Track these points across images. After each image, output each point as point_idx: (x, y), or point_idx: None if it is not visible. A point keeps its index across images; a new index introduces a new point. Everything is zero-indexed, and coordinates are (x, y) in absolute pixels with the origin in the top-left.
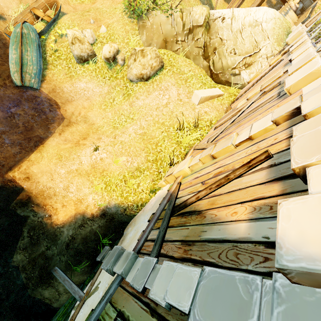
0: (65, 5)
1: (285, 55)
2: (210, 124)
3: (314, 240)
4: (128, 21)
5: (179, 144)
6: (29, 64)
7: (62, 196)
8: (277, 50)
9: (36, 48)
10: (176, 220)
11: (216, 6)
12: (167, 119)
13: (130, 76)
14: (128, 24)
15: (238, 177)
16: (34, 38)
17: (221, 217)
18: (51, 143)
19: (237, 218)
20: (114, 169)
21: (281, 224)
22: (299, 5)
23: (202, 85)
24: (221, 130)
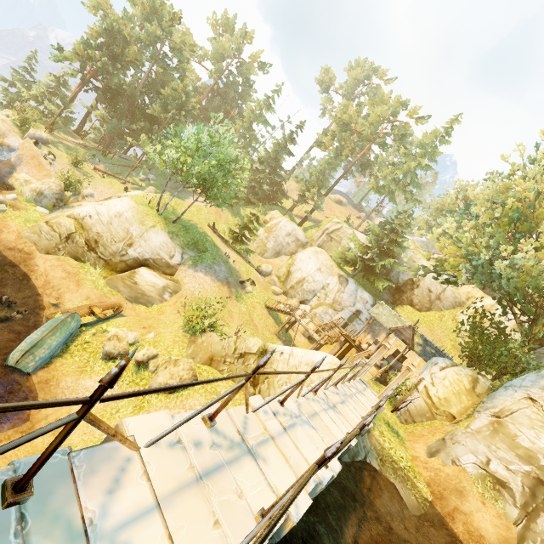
0: (130, 310)
1: None
2: None
3: None
4: (181, 334)
5: None
6: (45, 347)
7: None
8: None
9: (67, 335)
10: None
11: (299, 345)
12: None
13: (153, 384)
14: (180, 337)
15: None
16: (73, 326)
17: None
18: None
19: None
20: None
21: None
22: (383, 362)
23: None
24: None
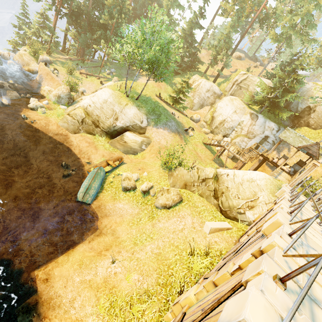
0: (127, 159)
1: (276, 205)
2: (220, 254)
3: (229, 315)
4: (162, 171)
5: (190, 270)
6: (92, 188)
7: (64, 311)
8: (272, 199)
9: (101, 180)
10: None
11: (227, 164)
12: (181, 243)
13: (157, 204)
14: (162, 173)
15: (226, 300)
16: (102, 175)
17: None
18: (80, 248)
19: None
20: (124, 287)
21: (222, 312)
22: (290, 169)
23: (213, 217)
24: (226, 260)
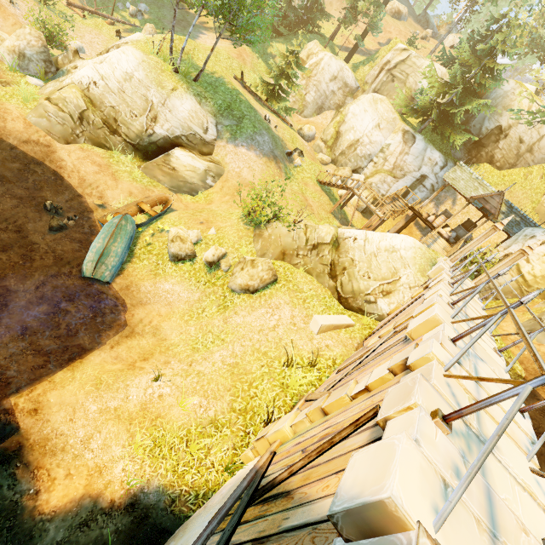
0: (177, 203)
1: (426, 290)
2: (333, 364)
3: (360, 482)
4: (243, 227)
5: (285, 389)
6: (112, 255)
7: (73, 455)
8: (421, 281)
9: (127, 239)
10: (254, 510)
11: (353, 221)
12: (273, 348)
13: (233, 285)
14: (242, 231)
15: (343, 440)
16: (130, 230)
17: (311, 494)
18: (95, 358)
19: (327, 492)
20: (176, 416)
21: (345, 474)
22: (451, 234)
23: (326, 308)
24: (343, 375)
